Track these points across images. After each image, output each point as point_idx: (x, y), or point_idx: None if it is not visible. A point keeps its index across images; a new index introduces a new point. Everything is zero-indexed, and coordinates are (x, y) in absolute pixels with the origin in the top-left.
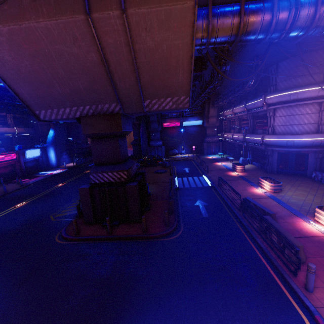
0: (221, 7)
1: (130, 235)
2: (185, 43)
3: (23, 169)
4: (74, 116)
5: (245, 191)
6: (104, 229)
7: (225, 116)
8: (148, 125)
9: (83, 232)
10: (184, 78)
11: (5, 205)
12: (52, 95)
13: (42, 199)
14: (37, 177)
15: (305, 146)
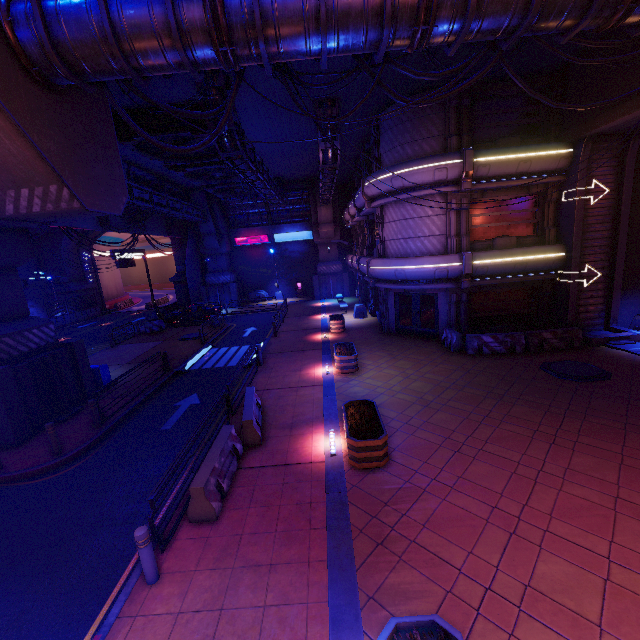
0: None
1: None
2: None
3: None
4: None
5: (295, 373)
6: None
7: (347, 221)
8: (200, 243)
9: None
10: (20, 147)
11: None
12: None
13: None
14: None
15: (426, 280)
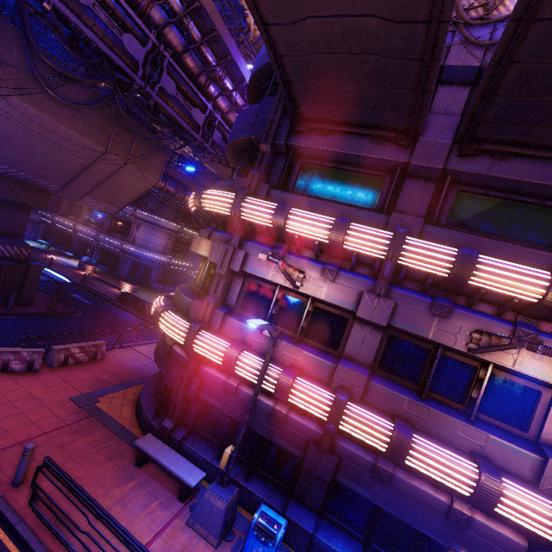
0: None
1: (38, 312)
2: (142, 189)
3: None
4: None
5: (110, 290)
6: None
7: None
8: None
9: None
10: (126, 200)
11: None
12: None
13: None
14: None
15: (154, 262)
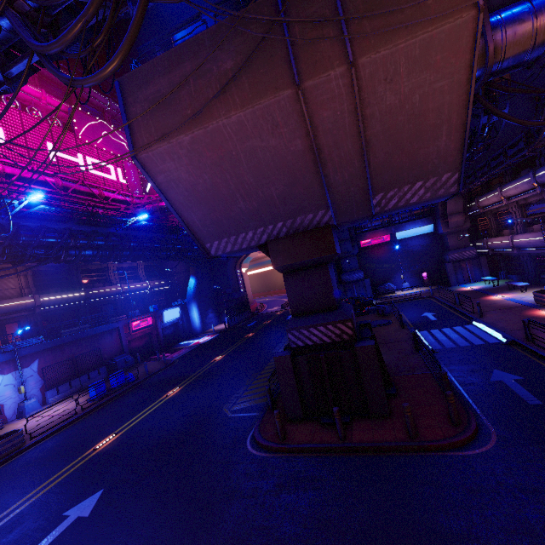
0: (506, 11)
1: (385, 443)
2: (454, 82)
3: (160, 340)
4: (257, 242)
5: None
6: (327, 431)
7: (482, 207)
8: None
9: (292, 435)
10: (449, 142)
11: (153, 394)
12: (232, 216)
13: (200, 382)
14: (181, 350)
15: None
